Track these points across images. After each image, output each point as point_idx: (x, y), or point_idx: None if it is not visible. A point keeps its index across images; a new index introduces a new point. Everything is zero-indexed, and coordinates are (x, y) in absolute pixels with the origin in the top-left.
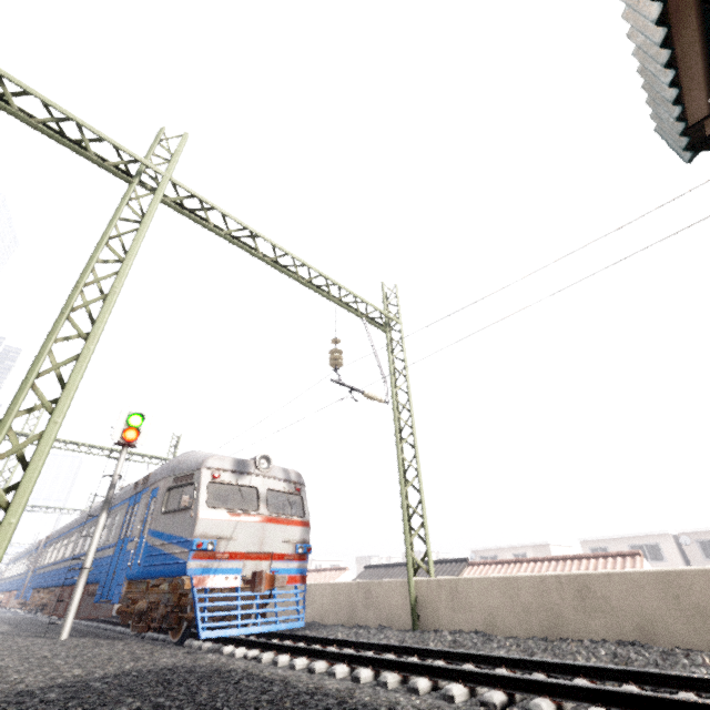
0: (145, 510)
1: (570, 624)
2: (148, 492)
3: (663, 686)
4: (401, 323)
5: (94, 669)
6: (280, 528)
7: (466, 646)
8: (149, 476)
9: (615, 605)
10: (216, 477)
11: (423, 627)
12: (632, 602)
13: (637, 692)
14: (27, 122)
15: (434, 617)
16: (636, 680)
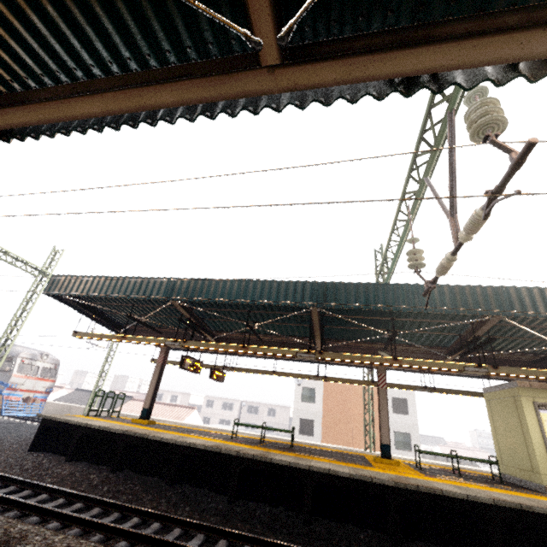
0: None
1: None
2: None
3: None
4: None
5: None
6: (43, 382)
7: None
8: None
9: None
10: (23, 361)
11: None
12: None
13: None
14: (9, 263)
15: None
16: None
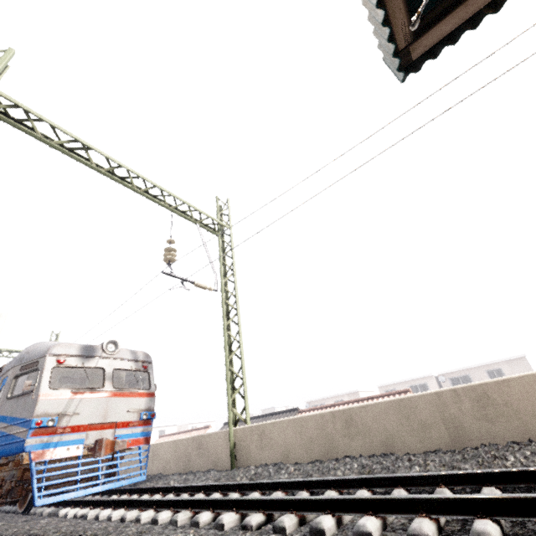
0: None
1: (340, 447)
2: None
3: (386, 486)
4: (231, 228)
5: None
6: (124, 400)
7: (263, 476)
8: (2, 367)
9: (369, 428)
10: (61, 362)
11: (239, 465)
12: (380, 425)
13: (354, 497)
14: None
15: (247, 456)
16: (368, 485)
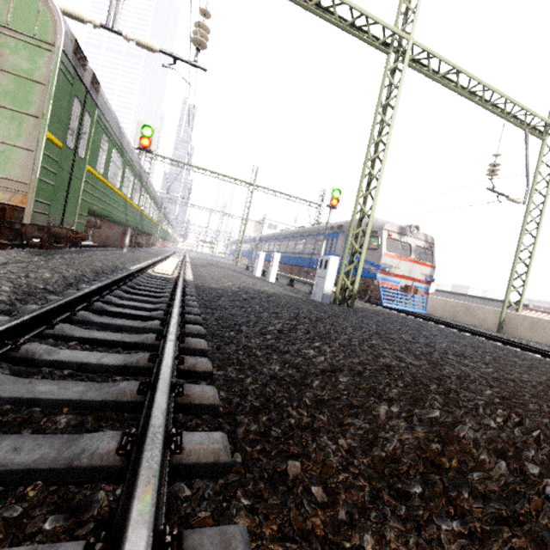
0: (344, 244)
1: None
2: (344, 234)
3: None
4: None
5: (364, 306)
6: (420, 267)
7: (536, 347)
8: (342, 226)
9: None
10: (390, 236)
11: (503, 333)
12: None
13: None
14: (342, 28)
15: (513, 331)
16: None
